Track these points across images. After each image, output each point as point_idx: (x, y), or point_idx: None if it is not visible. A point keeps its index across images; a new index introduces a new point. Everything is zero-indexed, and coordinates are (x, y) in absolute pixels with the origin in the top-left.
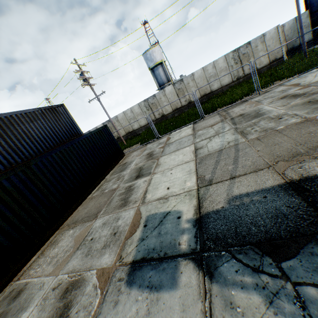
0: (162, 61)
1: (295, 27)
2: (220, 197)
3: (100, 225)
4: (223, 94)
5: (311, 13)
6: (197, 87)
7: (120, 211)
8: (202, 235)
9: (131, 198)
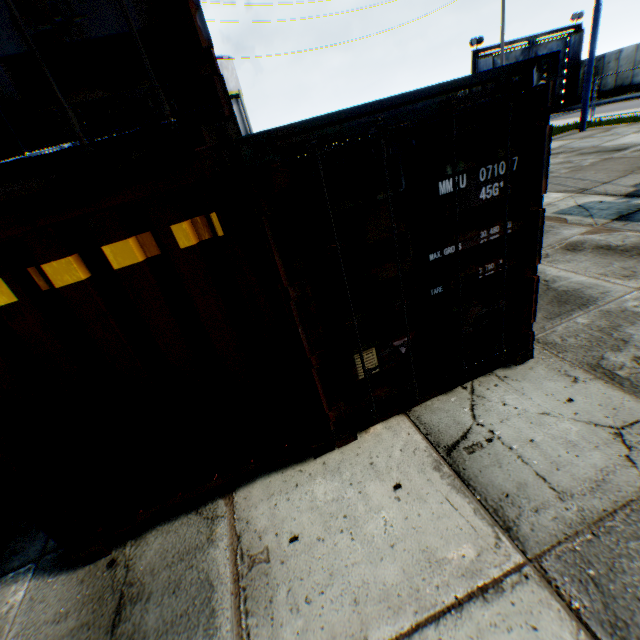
0: (239, 94)
1: None
2: (618, 188)
3: None
4: None
5: None
6: None
7: None
8: None
9: None
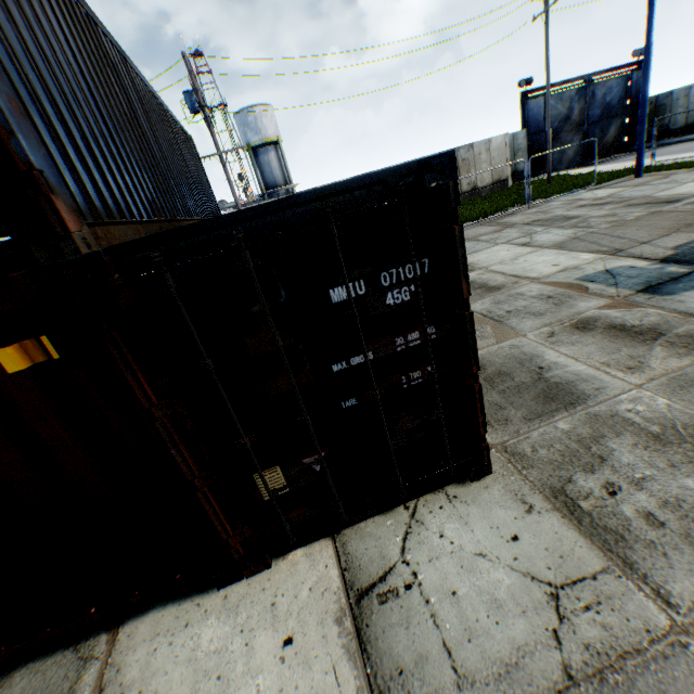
0: (278, 140)
1: (512, 146)
2: (656, 251)
3: (491, 306)
4: None
5: (528, 135)
6: None
7: (504, 292)
8: (687, 263)
9: (495, 284)
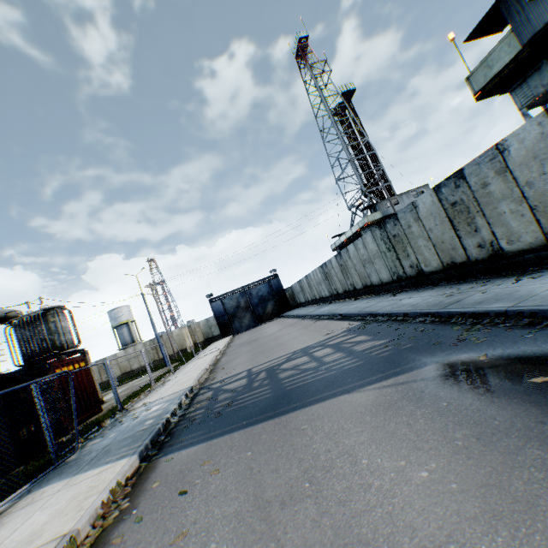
0: (128, 321)
1: (208, 324)
2: None
3: None
4: (131, 376)
5: (216, 317)
6: (119, 366)
7: None
8: None
9: None
